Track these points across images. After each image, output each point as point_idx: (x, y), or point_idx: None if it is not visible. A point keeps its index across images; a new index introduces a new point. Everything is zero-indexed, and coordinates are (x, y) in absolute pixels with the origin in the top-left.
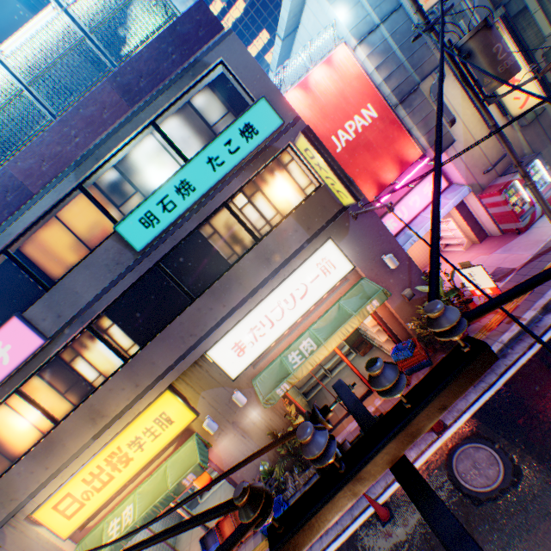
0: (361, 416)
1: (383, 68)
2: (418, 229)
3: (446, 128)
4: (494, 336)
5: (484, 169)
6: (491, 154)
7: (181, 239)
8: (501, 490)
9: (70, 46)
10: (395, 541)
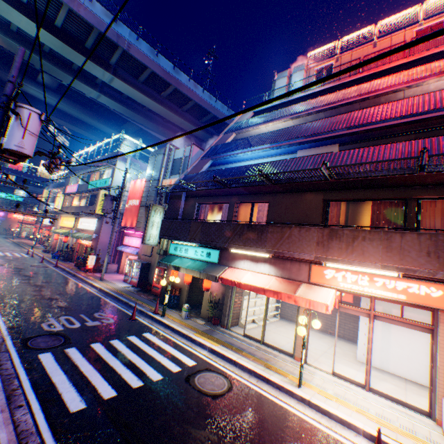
0: (1, 190)
1: (144, 193)
2: (126, 249)
3: (141, 226)
4: (74, 271)
5: (145, 253)
6: (149, 251)
7: (92, 193)
8: (32, 266)
9: (201, 124)
10: (35, 262)
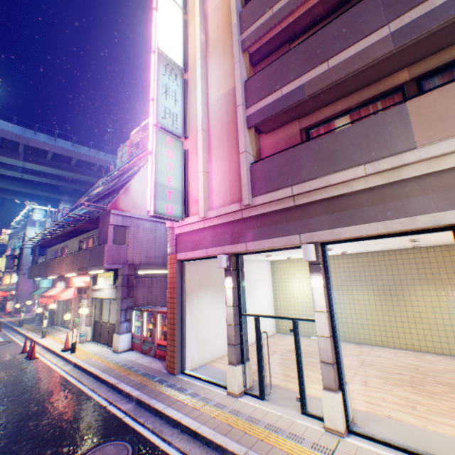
0: None
1: None
2: None
3: None
4: None
5: None
6: None
7: None
8: None
9: None
10: None
